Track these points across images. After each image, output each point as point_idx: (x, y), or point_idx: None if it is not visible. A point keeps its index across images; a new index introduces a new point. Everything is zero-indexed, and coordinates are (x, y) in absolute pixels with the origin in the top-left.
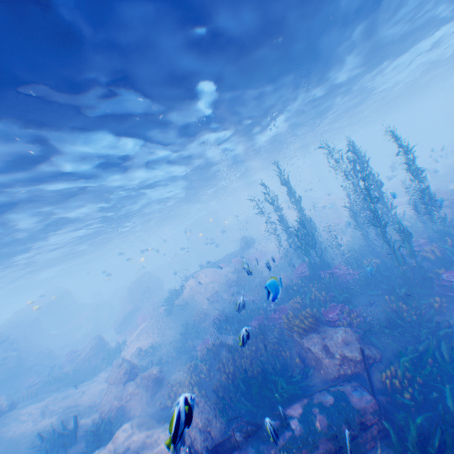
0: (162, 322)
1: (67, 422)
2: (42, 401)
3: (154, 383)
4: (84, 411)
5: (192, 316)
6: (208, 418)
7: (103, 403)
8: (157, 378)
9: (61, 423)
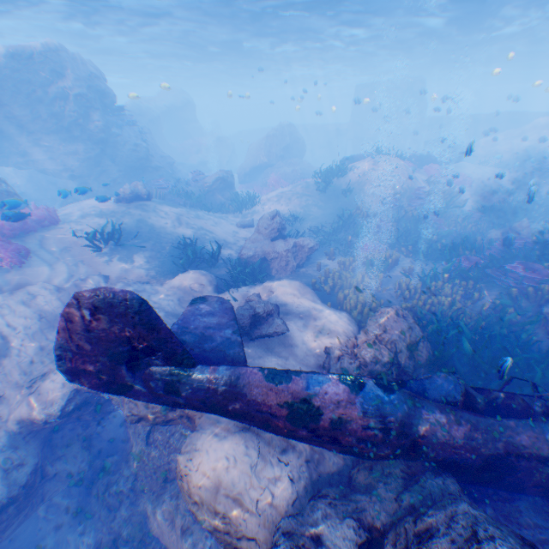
0: (309, 197)
1: (202, 242)
2: (176, 209)
3: (303, 258)
4: (219, 242)
5: (353, 210)
6: (416, 340)
7: (246, 246)
8: (308, 254)
9: (197, 240)
